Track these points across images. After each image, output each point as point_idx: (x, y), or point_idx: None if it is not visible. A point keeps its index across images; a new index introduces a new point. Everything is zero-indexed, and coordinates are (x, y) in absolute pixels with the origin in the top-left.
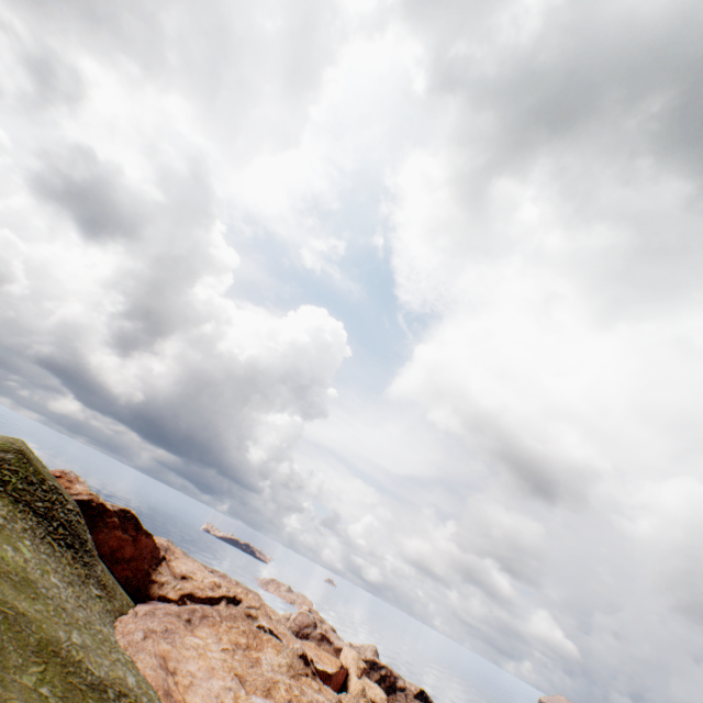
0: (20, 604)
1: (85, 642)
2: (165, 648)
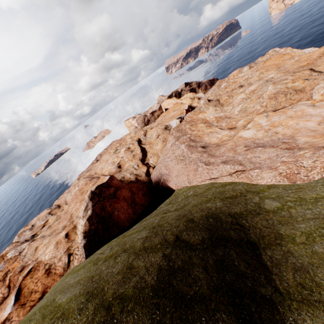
0: None
1: None
2: (311, 139)
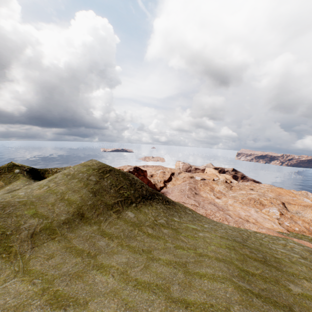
0: (310, 274)
1: (283, 249)
2: (232, 214)
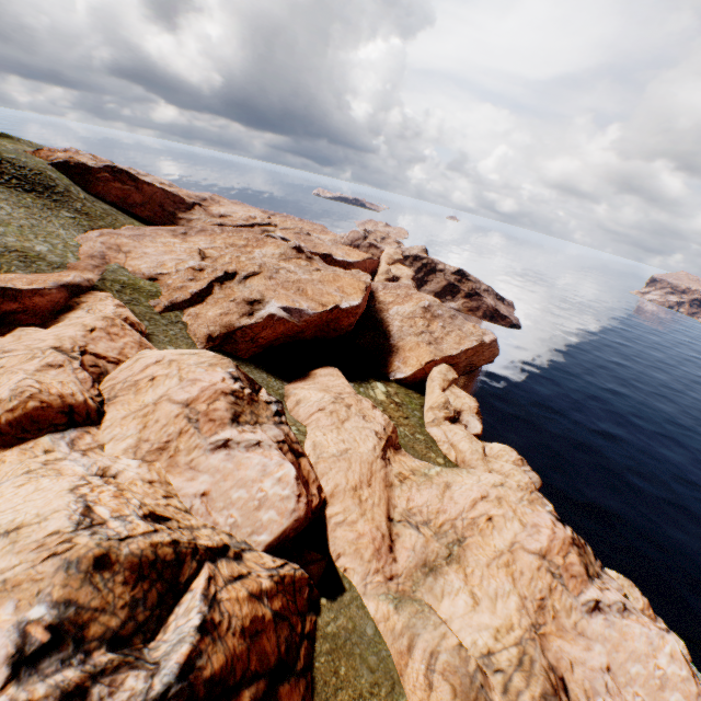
0: None
1: None
2: (124, 242)
